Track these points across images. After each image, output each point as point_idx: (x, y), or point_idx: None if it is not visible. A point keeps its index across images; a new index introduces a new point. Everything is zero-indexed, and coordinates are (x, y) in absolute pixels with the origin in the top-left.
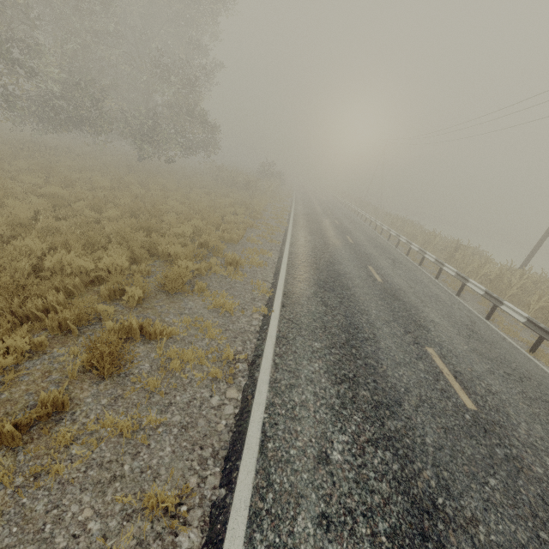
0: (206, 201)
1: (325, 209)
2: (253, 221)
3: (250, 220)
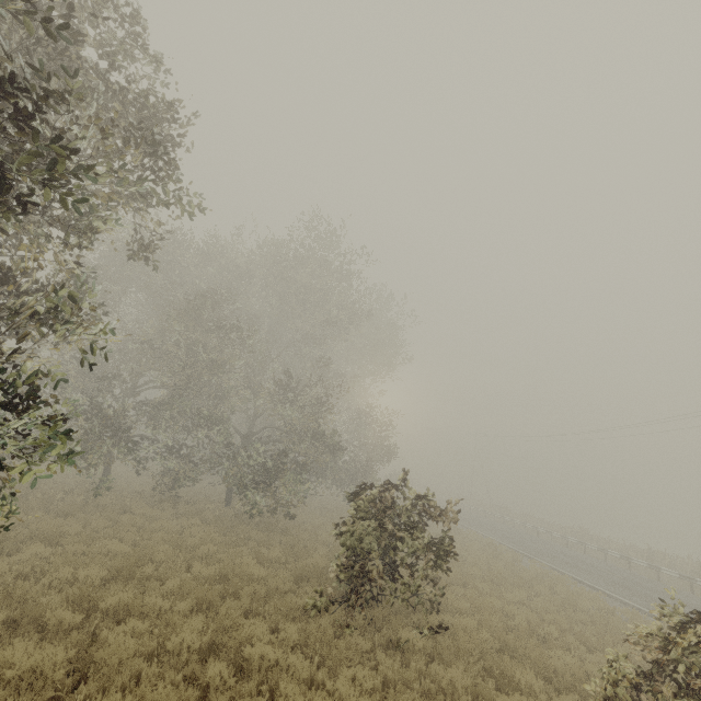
0: (471, 549)
1: (494, 527)
2: (546, 570)
3: (544, 569)
